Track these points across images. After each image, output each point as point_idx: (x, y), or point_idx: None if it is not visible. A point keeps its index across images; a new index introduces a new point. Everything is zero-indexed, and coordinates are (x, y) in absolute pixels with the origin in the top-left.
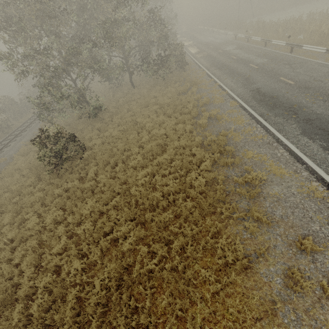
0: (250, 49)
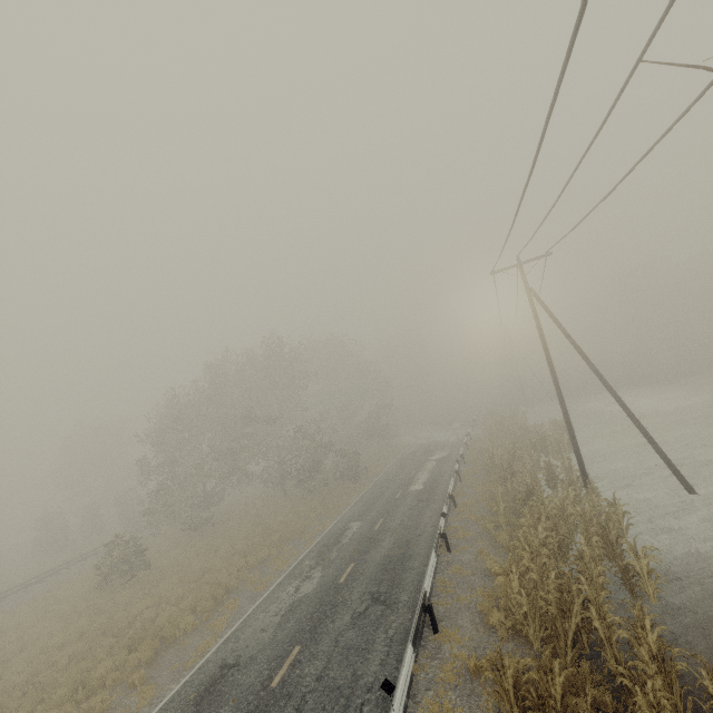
0: (445, 464)
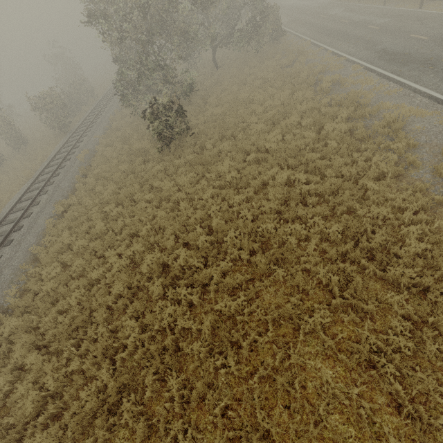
0: (365, 9)
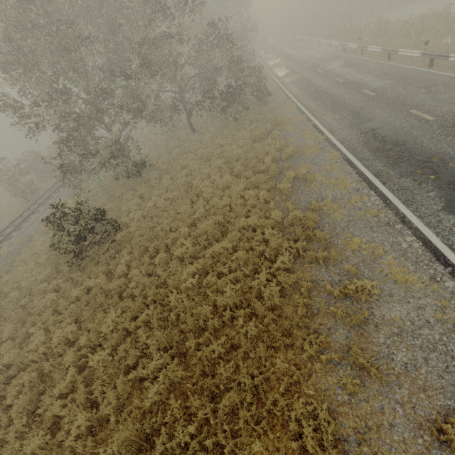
0: (365, 65)
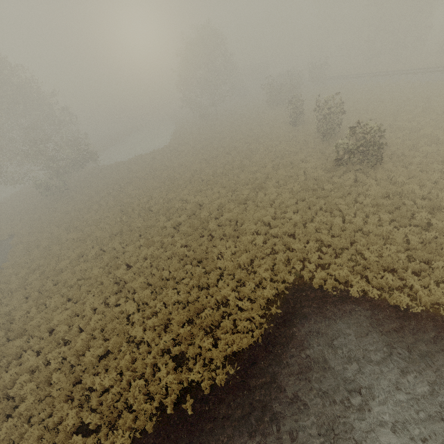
0: None
